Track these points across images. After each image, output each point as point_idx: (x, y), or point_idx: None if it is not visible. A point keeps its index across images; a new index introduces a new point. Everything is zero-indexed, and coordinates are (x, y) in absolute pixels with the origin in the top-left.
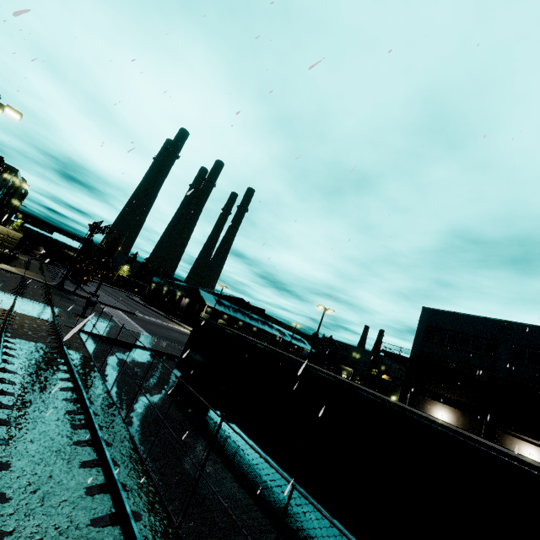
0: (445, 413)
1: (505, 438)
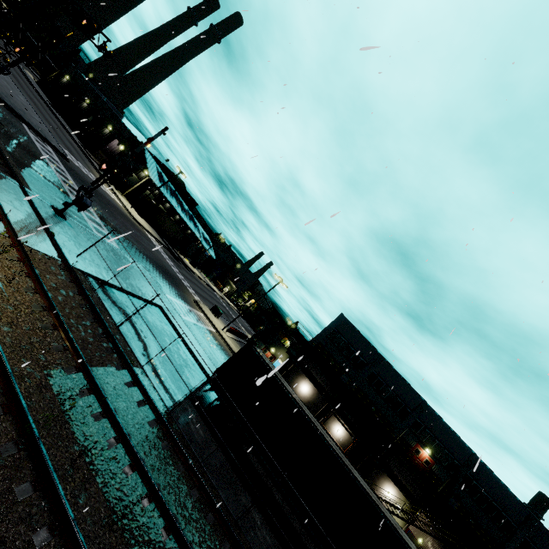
0: (308, 387)
1: (332, 417)
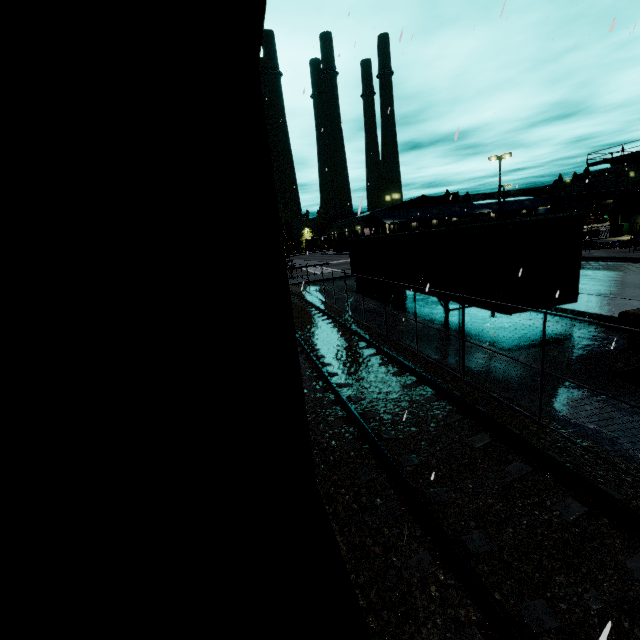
0: None
1: None
